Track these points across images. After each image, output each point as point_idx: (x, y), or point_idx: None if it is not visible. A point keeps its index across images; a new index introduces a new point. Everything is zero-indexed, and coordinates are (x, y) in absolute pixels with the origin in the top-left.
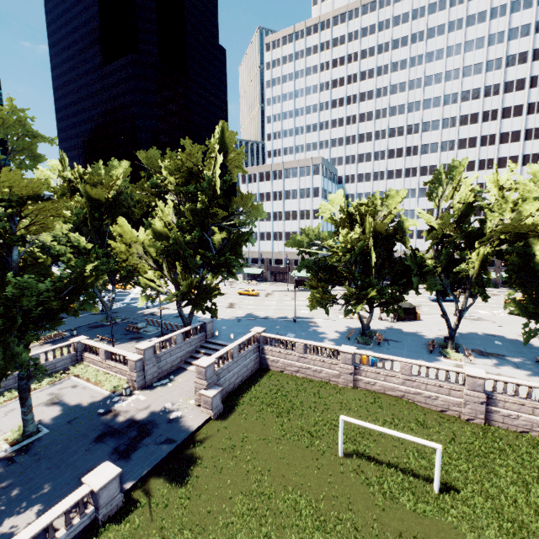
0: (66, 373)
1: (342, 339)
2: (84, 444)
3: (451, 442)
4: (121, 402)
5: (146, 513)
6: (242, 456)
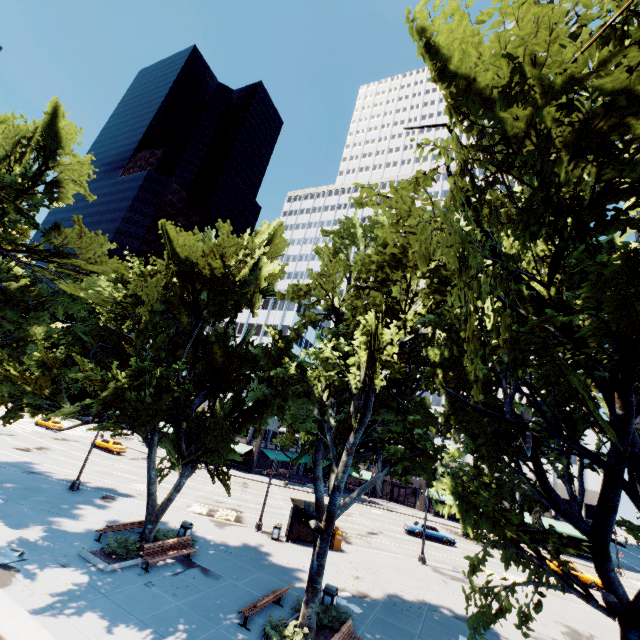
0: None
1: (84, 536)
2: None
3: None
4: None
5: None
6: None
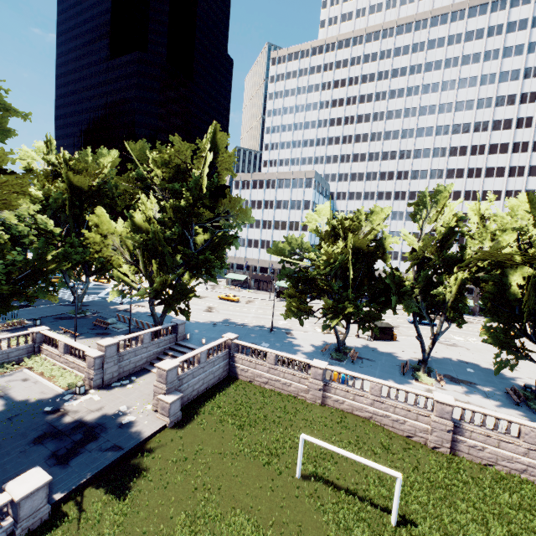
0: (20, 365)
1: (316, 353)
2: (20, 444)
3: (415, 470)
4: (72, 401)
5: (73, 529)
6: (192, 470)
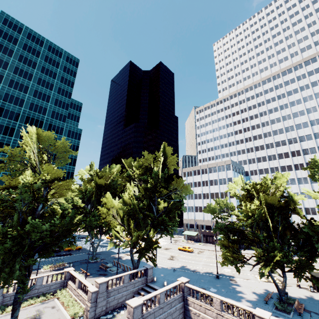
0: (54, 295)
1: (260, 302)
2: None
3: None
4: None
5: None
6: None
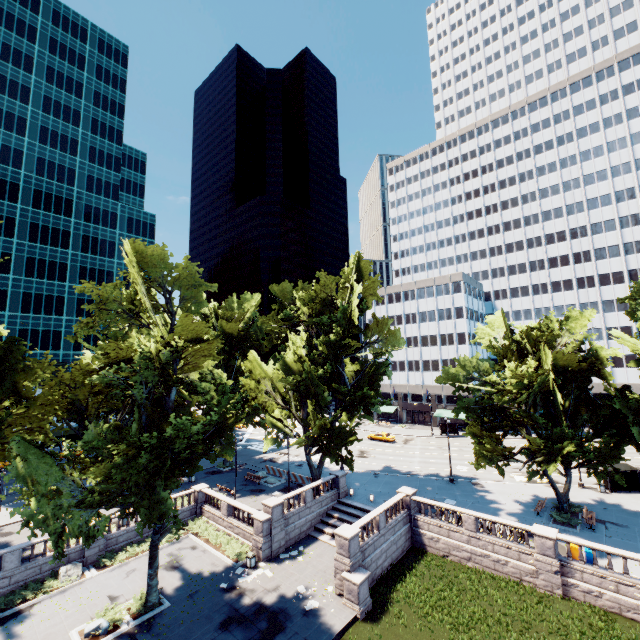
0: (185, 529)
1: (528, 514)
2: (208, 630)
3: None
4: (246, 577)
5: None
6: None
